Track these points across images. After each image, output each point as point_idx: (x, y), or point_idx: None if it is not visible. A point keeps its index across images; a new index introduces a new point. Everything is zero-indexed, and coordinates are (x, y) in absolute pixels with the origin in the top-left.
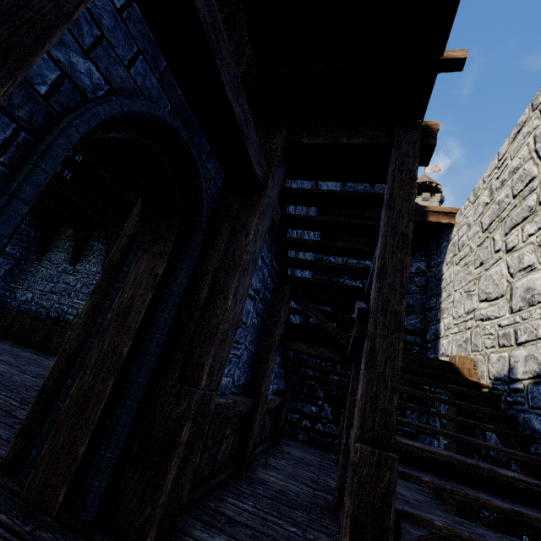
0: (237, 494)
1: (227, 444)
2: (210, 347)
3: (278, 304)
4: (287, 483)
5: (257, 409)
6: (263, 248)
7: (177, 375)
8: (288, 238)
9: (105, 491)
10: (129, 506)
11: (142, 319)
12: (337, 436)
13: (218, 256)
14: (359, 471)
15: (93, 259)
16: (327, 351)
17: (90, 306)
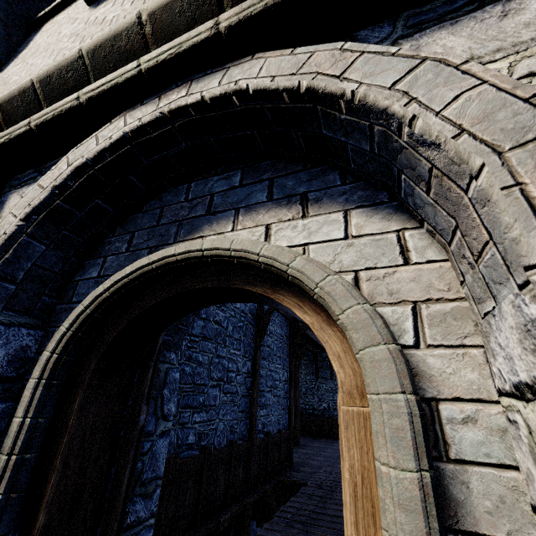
0: None
1: None
2: None
3: None
4: None
5: None
6: None
7: None
8: None
9: None
10: None
11: None
12: None
13: None
14: None
15: (303, 371)
16: None
17: None
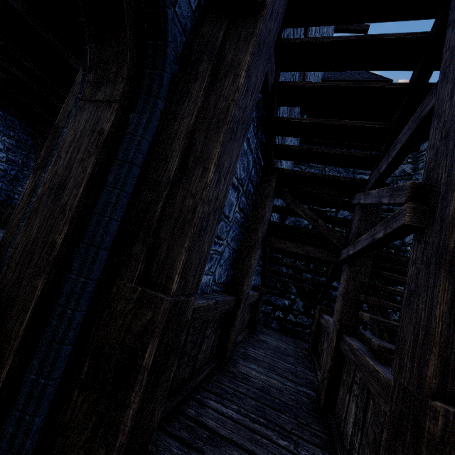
0: (220, 394)
1: (208, 342)
2: (184, 237)
3: (262, 199)
4: (269, 377)
5: (239, 307)
6: (249, 128)
7: (137, 275)
8: (279, 118)
9: (49, 418)
10: (78, 443)
11: (82, 195)
12: (307, 326)
13: (193, 110)
14: (443, 450)
15: None
16: (315, 250)
17: (33, 185)
